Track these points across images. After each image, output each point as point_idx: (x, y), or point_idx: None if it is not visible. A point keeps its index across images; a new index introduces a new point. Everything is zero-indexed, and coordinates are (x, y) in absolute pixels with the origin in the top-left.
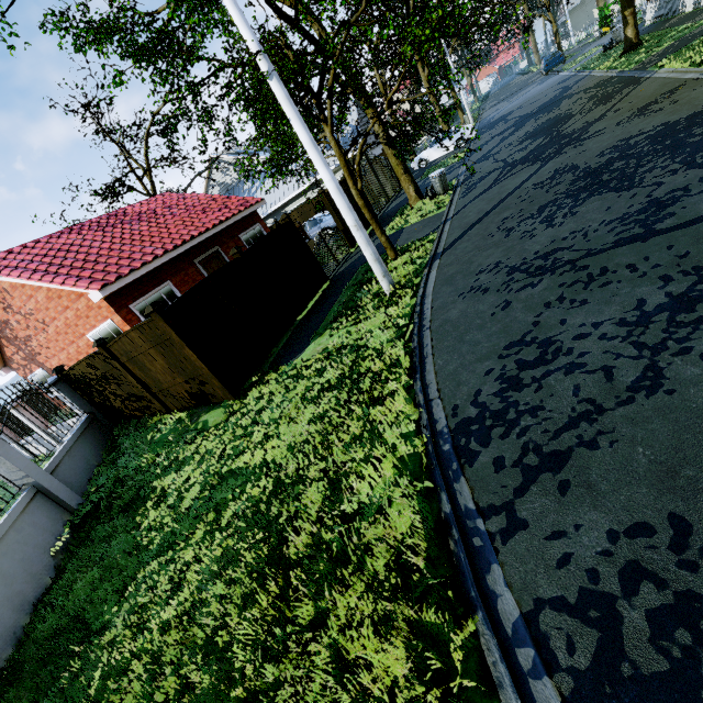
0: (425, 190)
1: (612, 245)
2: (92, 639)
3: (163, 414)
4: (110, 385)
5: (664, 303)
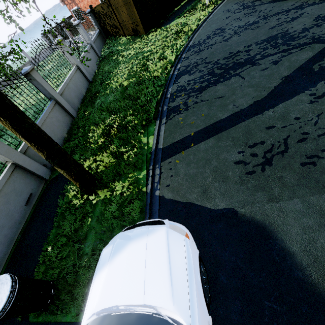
0: None
1: (267, 2)
2: (111, 73)
3: (122, 36)
4: (107, 18)
5: (250, 23)
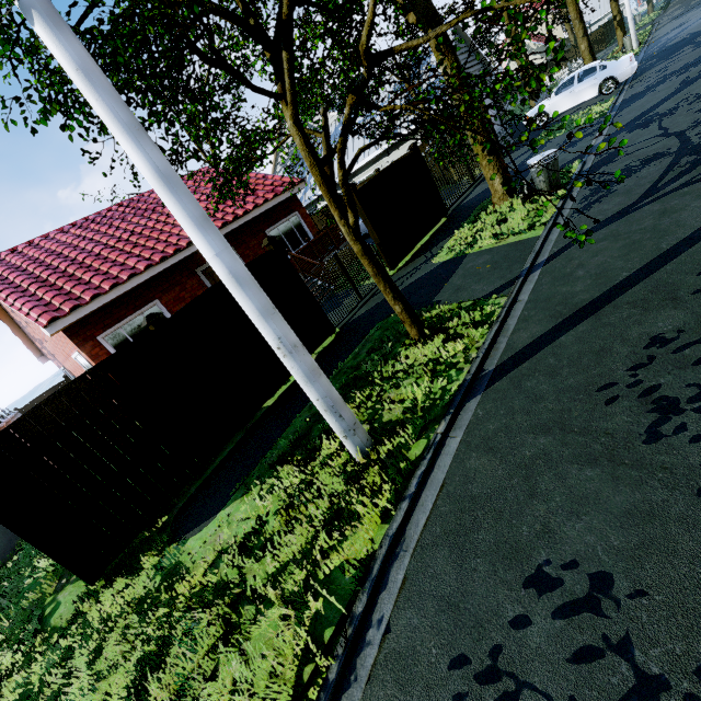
0: (527, 174)
1: None
2: None
3: None
4: None
5: None
